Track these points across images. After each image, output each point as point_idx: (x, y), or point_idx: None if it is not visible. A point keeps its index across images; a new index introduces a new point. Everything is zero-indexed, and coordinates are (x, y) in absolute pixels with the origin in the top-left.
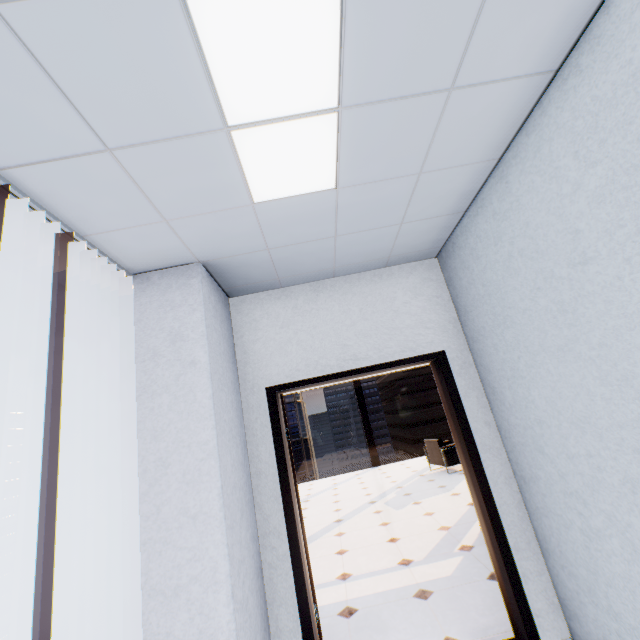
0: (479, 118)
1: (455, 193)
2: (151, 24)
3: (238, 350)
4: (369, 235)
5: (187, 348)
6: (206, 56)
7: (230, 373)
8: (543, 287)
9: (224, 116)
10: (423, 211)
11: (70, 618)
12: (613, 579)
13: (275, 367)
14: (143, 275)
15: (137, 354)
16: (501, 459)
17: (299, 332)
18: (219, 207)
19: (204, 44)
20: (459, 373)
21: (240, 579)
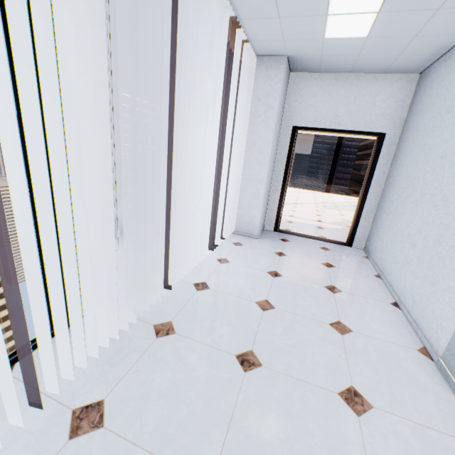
0: (454, 19)
1: (436, 46)
2: None
3: (286, 104)
4: (378, 57)
5: (271, 100)
6: None
7: (281, 115)
8: (435, 117)
9: (327, 12)
10: (414, 51)
11: (221, 177)
12: (384, 226)
13: (300, 117)
14: (260, 57)
15: (251, 98)
16: (379, 188)
17: (318, 102)
18: (308, 38)
19: None
20: (386, 147)
21: (267, 186)
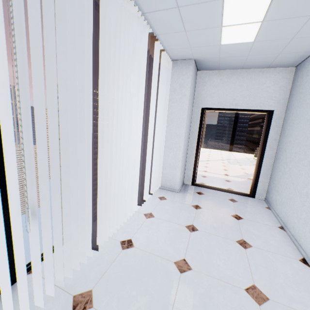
0: None
1: (309, 45)
2: (212, 8)
3: (195, 92)
4: (263, 56)
5: (184, 90)
6: (223, 12)
7: (192, 100)
8: None
9: (222, 24)
10: (291, 50)
11: (149, 146)
12: (281, 183)
13: (206, 101)
14: (175, 61)
15: (169, 89)
16: (273, 151)
17: (219, 90)
18: (208, 45)
19: (224, 10)
20: (275, 120)
21: (184, 152)
